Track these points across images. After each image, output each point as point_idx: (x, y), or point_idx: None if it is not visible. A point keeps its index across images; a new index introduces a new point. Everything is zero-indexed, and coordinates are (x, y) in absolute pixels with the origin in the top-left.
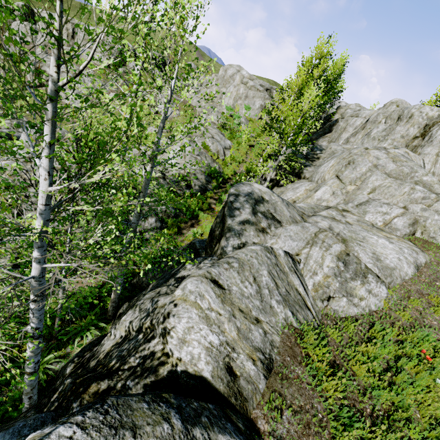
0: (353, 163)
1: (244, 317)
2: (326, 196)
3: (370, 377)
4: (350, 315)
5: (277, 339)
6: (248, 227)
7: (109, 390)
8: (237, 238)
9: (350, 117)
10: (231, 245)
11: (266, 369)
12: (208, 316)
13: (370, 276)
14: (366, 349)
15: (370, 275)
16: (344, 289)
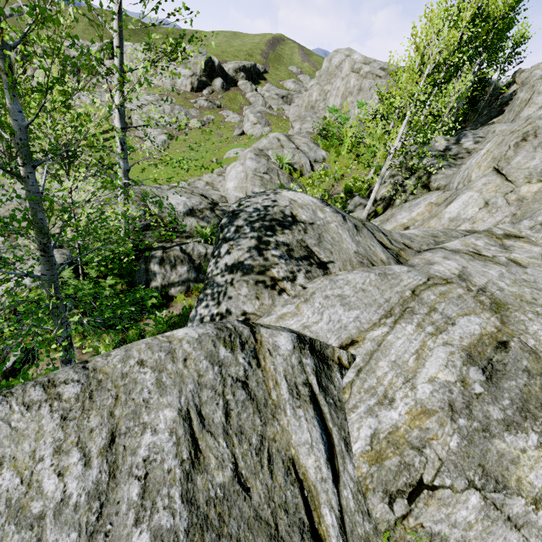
0: (534, 137)
1: None
2: (469, 212)
3: None
4: None
5: None
6: (238, 279)
7: None
8: (214, 301)
9: (540, 79)
10: (200, 316)
11: None
12: None
13: None
14: None
15: None
16: (477, 461)
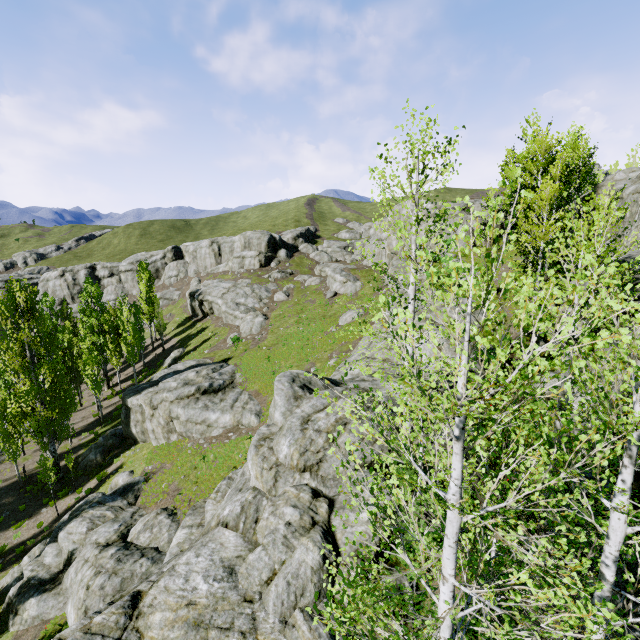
0: None
1: None
2: None
3: None
4: None
5: None
6: None
7: None
8: None
9: (637, 194)
10: None
11: None
12: None
13: None
14: None
15: None
16: None
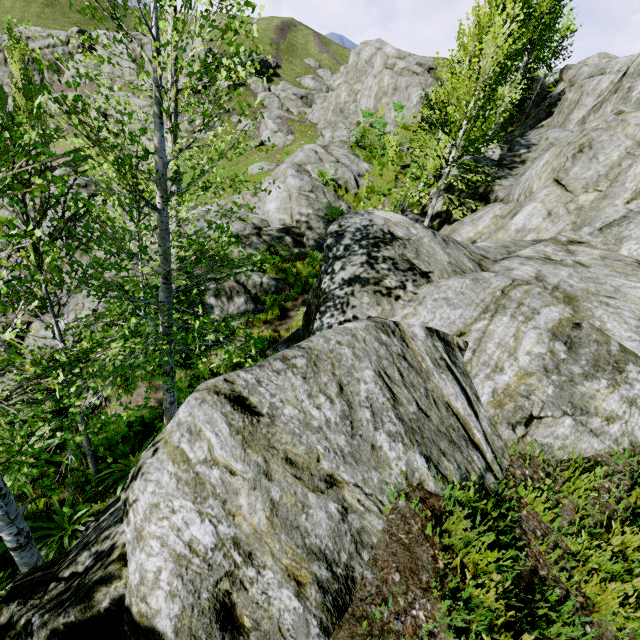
0: (589, 149)
1: (294, 478)
2: (534, 223)
3: (633, 616)
4: (583, 456)
5: (375, 526)
6: (358, 290)
7: (6, 630)
8: (338, 311)
9: (588, 78)
10: (327, 325)
11: (330, 607)
12: (201, 479)
13: (633, 368)
14: (622, 540)
15: (631, 366)
16: (567, 400)
